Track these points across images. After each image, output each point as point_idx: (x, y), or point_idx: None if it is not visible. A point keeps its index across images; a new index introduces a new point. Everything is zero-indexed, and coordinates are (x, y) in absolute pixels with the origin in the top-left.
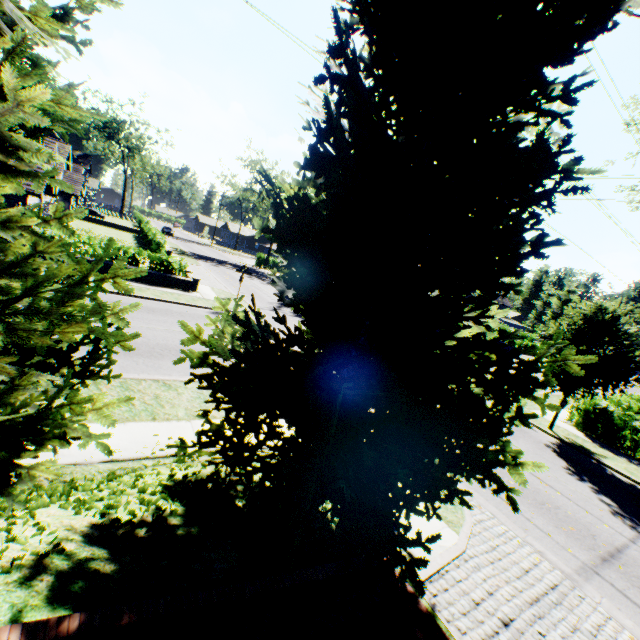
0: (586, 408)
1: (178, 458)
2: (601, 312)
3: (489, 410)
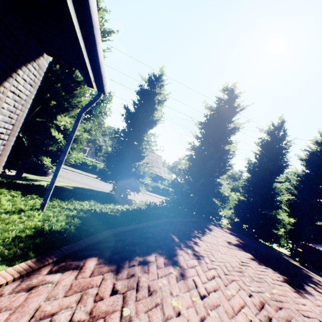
0: None
1: None
2: None
3: None
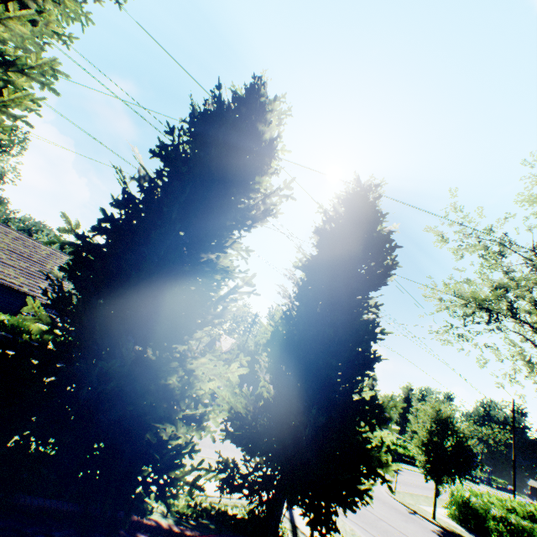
0: (456, 499)
1: (186, 493)
2: (439, 411)
3: (374, 447)
